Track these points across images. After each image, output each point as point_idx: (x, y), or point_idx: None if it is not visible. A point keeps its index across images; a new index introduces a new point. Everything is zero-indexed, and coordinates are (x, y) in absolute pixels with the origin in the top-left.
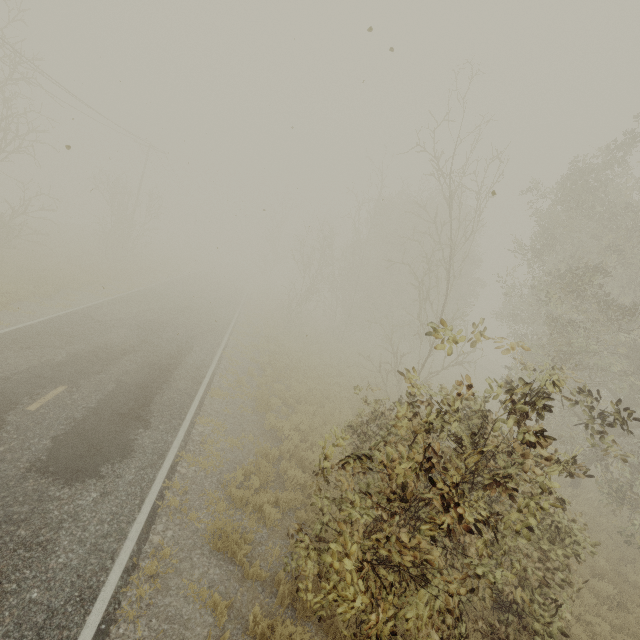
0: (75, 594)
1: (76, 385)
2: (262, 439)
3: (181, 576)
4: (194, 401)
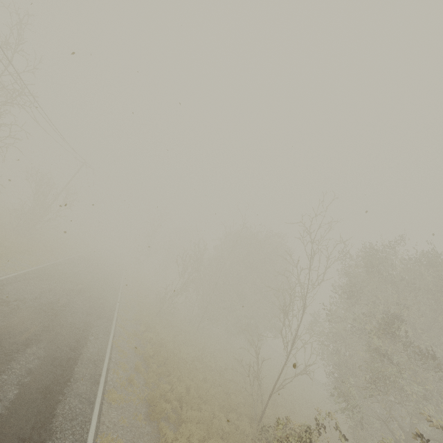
0: None
1: None
2: None
3: None
4: (94, 410)
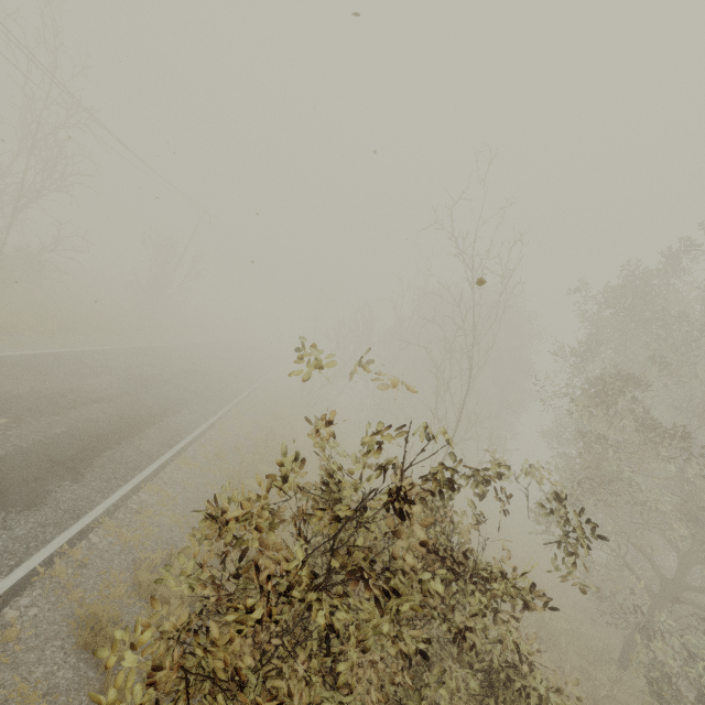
0: None
1: (20, 421)
2: None
3: (16, 670)
4: (152, 464)
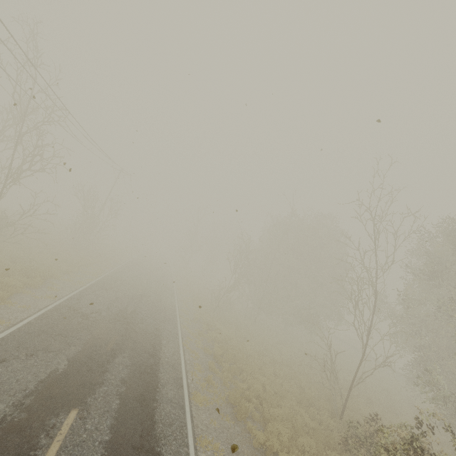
0: None
1: (85, 406)
2: None
3: None
4: (186, 414)
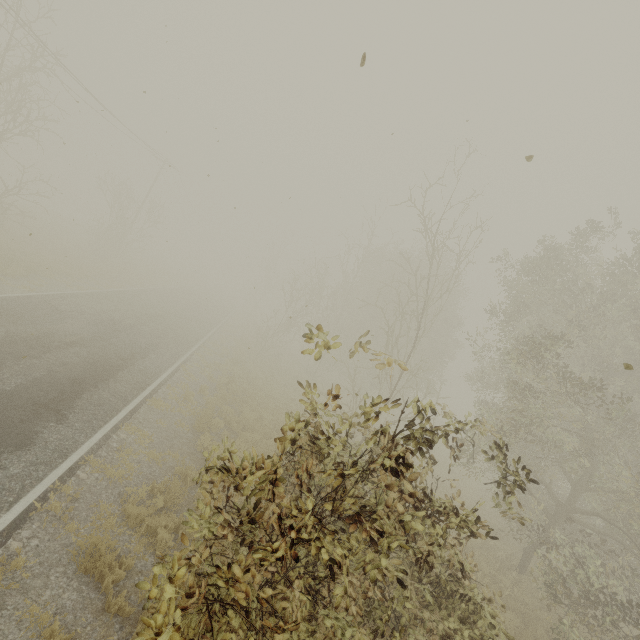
0: None
1: None
2: (189, 459)
3: (26, 595)
4: (127, 406)
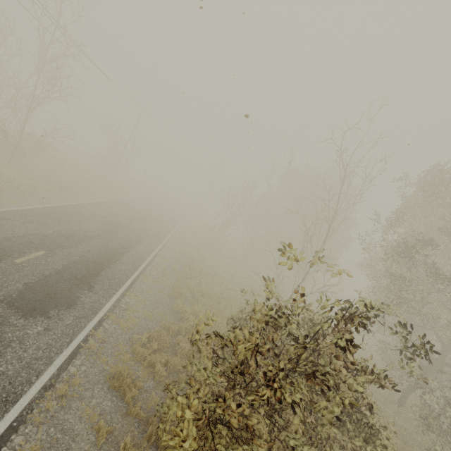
0: (3, 395)
1: (52, 252)
2: (169, 316)
3: (82, 401)
4: (129, 280)
